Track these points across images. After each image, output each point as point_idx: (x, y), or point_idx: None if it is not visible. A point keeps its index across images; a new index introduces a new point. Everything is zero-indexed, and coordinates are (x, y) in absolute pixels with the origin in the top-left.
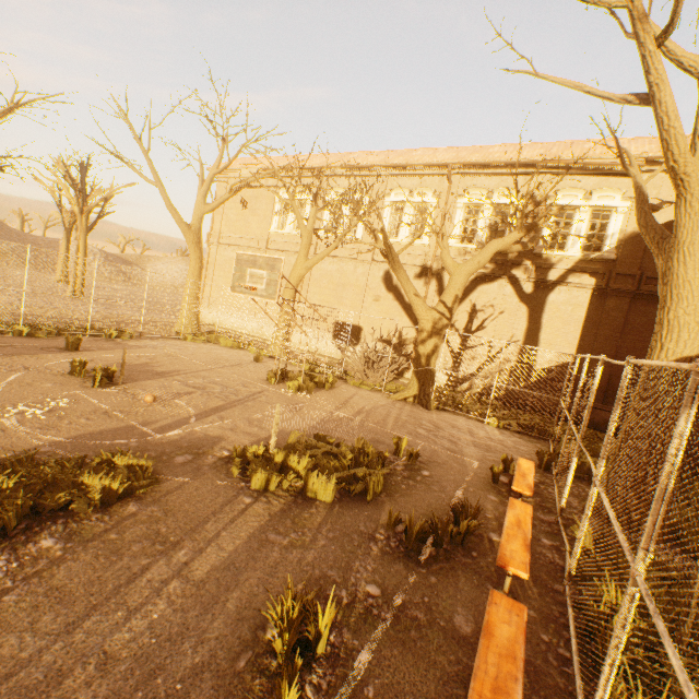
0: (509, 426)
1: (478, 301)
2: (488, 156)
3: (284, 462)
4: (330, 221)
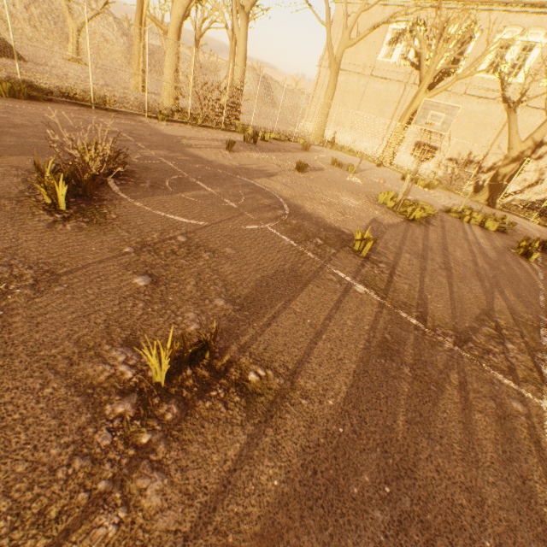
0: (544, 225)
1: None
2: None
3: (469, 215)
4: None
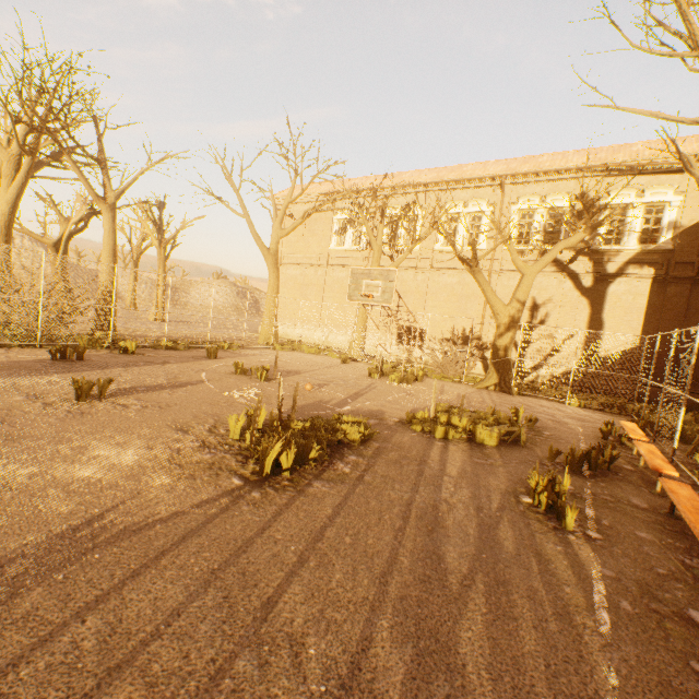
0: (588, 406)
1: (539, 298)
2: (539, 166)
3: (448, 421)
4: (389, 235)
